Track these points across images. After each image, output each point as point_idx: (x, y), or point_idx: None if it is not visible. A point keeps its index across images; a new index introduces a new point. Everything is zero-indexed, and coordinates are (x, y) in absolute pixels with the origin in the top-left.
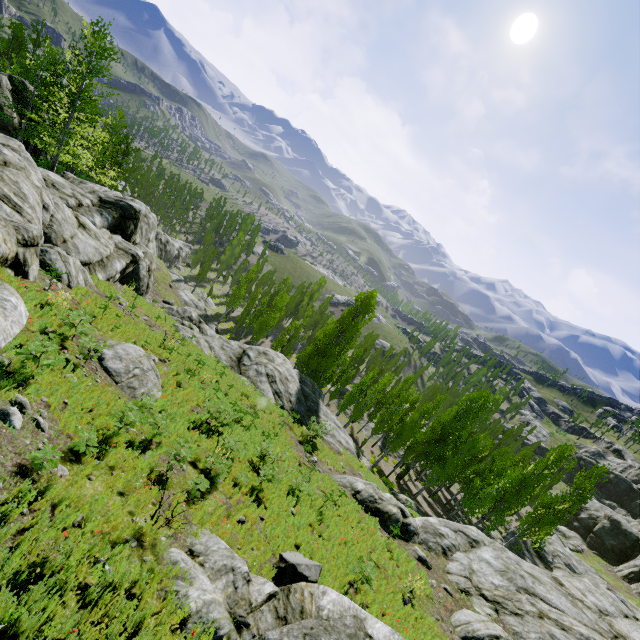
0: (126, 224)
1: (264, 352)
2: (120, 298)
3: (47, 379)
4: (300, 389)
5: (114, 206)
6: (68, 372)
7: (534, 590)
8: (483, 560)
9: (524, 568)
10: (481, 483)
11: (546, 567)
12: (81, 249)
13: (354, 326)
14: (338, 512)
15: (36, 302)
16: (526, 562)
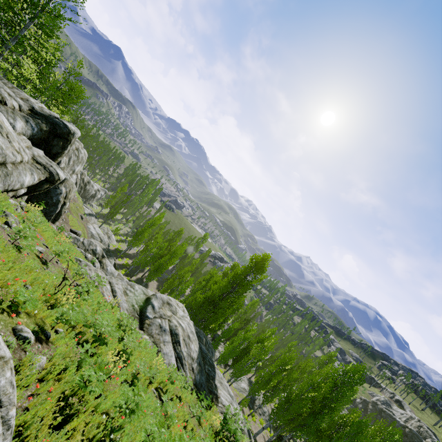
0: (54, 141)
1: (168, 302)
2: (10, 216)
3: None
4: (199, 349)
5: (46, 119)
6: None
7: None
8: None
9: None
10: None
11: None
12: None
13: (247, 283)
14: None
15: None
16: None
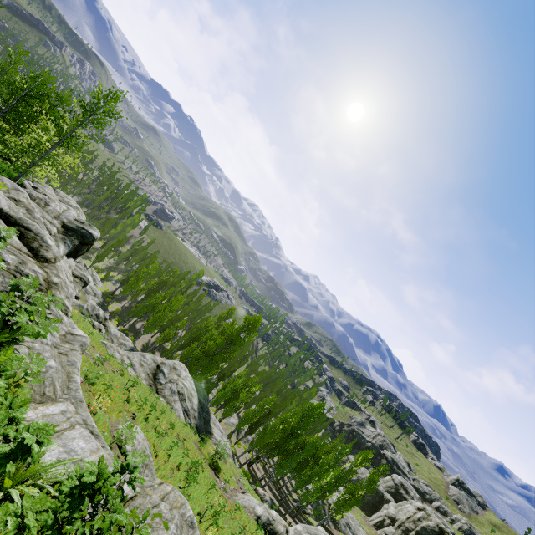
0: (81, 249)
1: (174, 367)
2: None
3: None
4: (199, 401)
5: (76, 233)
6: None
7: None
8: None
9: None
10: (310, 472)
11: (335, 527)
12: None
13: (241, 341)
14: None
15: None
16: None
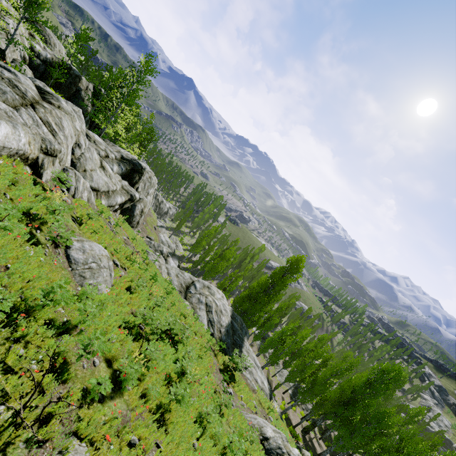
0: (133, 175)
1: (208, 286)
2: (111, 218)
3: (2, 242)
4: (230, 323)
5: (129, 162)
6: (28, 245)
7: None
8: None
9: None
10: None
11: None
12: (95, 179)
13: (283, 281)
14: None
15: (37, 193)
16: None
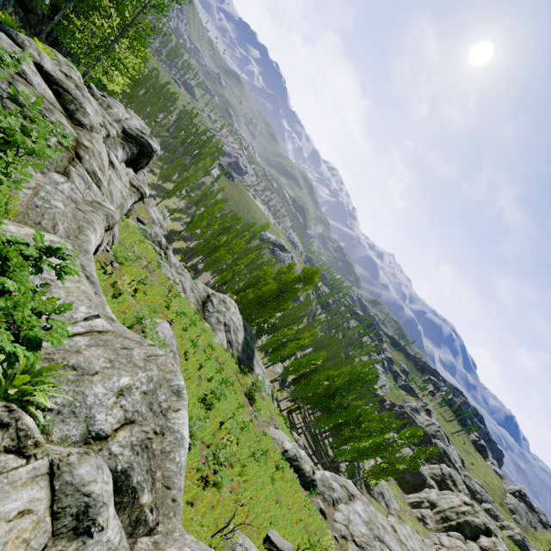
0: (140, 160)
1: (224, 300)
2: (134, 246)
3: None
4: (244, 338)
5: (135, 141)
6: None
7: (383, 539)
8: (356, 512)
9: (379, 520)
10: (350, 433)
11: (368, 492)
12: (114, 197)
13: (295, 291)
14: (279, 474)
15: (106, 285)
16: (379, 514)
